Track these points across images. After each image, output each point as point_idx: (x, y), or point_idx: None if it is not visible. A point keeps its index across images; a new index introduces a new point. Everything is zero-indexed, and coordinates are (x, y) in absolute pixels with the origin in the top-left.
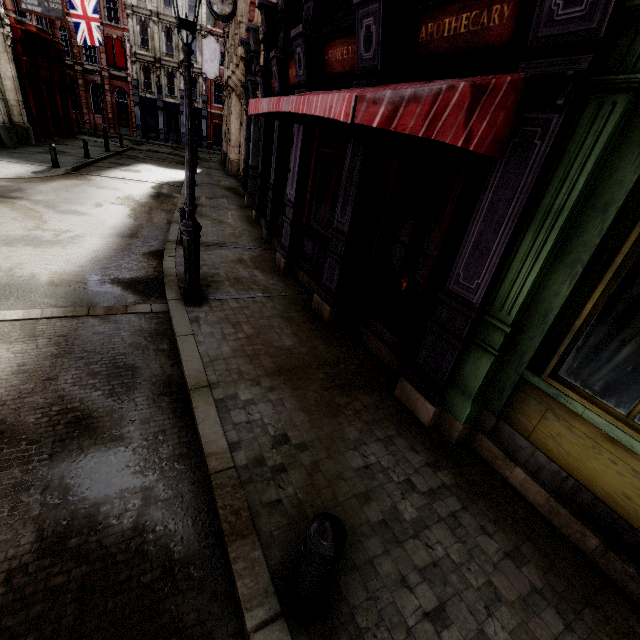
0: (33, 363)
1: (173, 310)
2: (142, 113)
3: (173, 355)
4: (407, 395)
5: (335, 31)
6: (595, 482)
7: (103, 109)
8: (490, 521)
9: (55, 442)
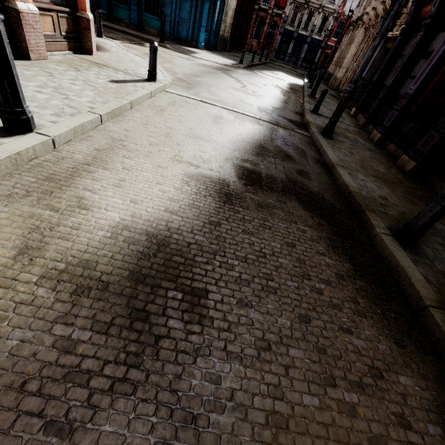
0: (264, 132)
1: (317, 135)
2: (281, 40)
3: (318, 153)
4: None
5: None
6: None
7: (259, 36)
8: None
9: (281, 158)
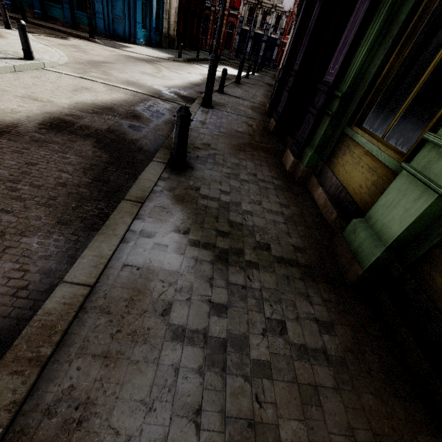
0: (130, 101)
1: (193, 105)
2: (239, 40)
3: None
4: (286, 157)
5: None
6: (351, 184)
7: None
8: (284, 197)
9: (125, 117)
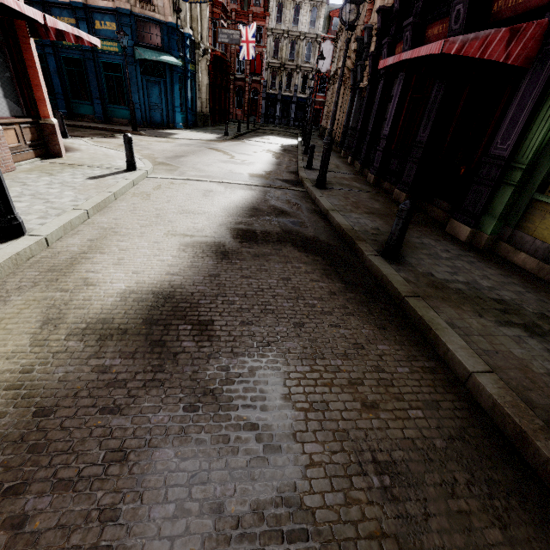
0: (257, 196)
1: (311, 188)
2: (266, 105)
3: (314, 204)
4: (453, 228)
5: (435, 17)
6: None
7: (242, 104)
8: (494, 267)
9: (276, 214)
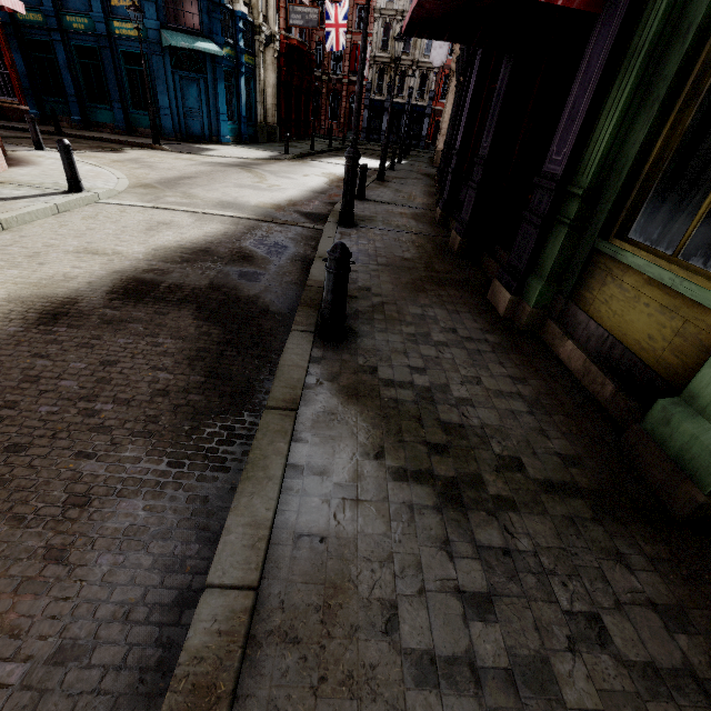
0: (232, 233)
1: (327, 226)
2: (369, 116)
3: (316, 248)
4: (494, 293)
5: None
6: (629, 334)
7: (337, 115)
8: (512, 363)
9: (230, 260)
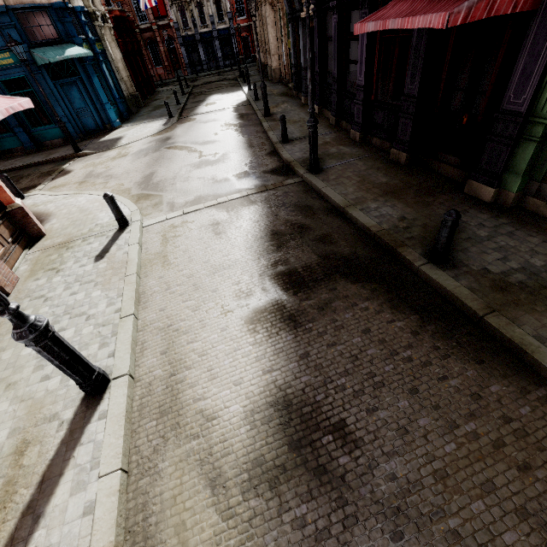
0: (263, 211)
1: (309, 178)
2: (187, 52)
3: (322, 198)
4: (473, 189)
5: None
6: None
7: (160, 60)
8: (534, 232)
9: (299, 233)
